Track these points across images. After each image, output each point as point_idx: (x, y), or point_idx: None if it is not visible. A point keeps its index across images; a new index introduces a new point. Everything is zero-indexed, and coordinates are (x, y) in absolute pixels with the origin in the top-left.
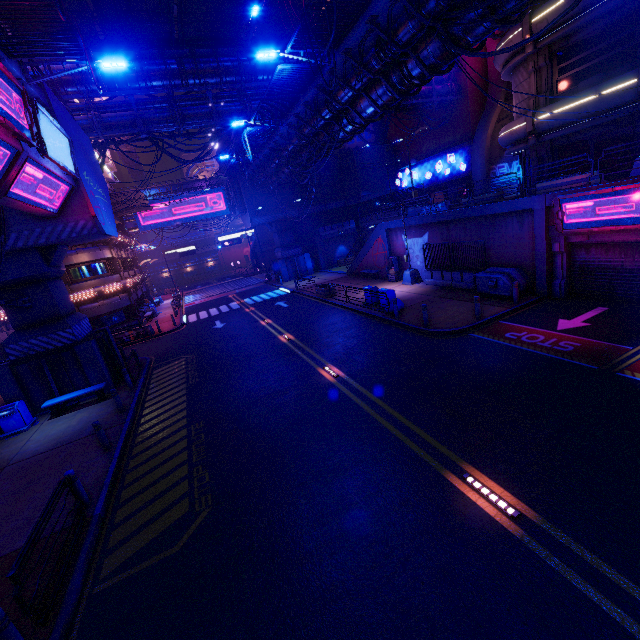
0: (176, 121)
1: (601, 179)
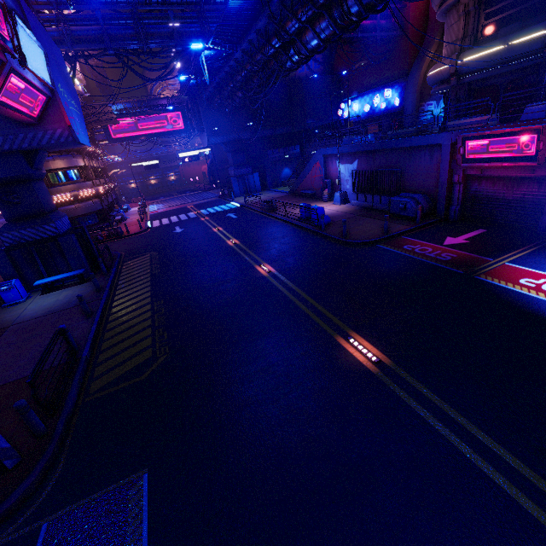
0: (140, 39)
1: (504, 121)
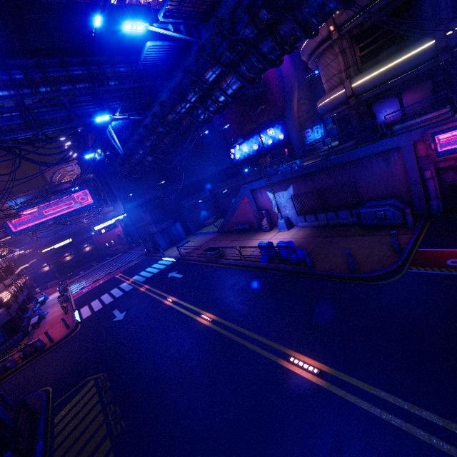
0: (31, 127)
1: None
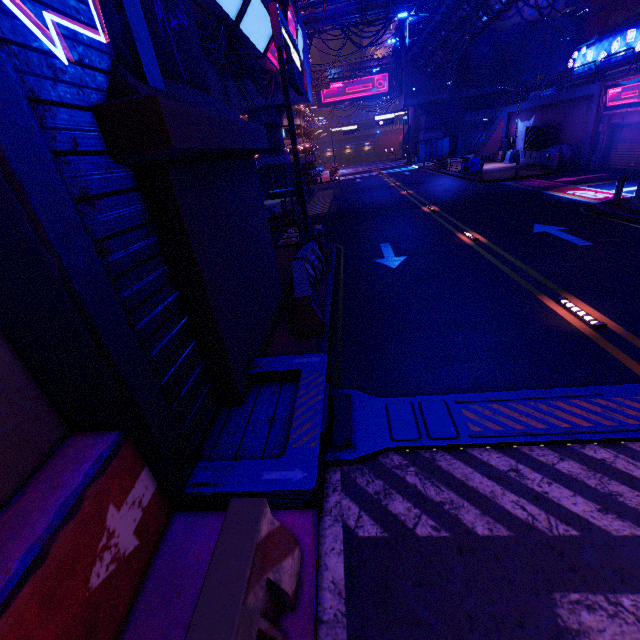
0: (361, 12)
1: None
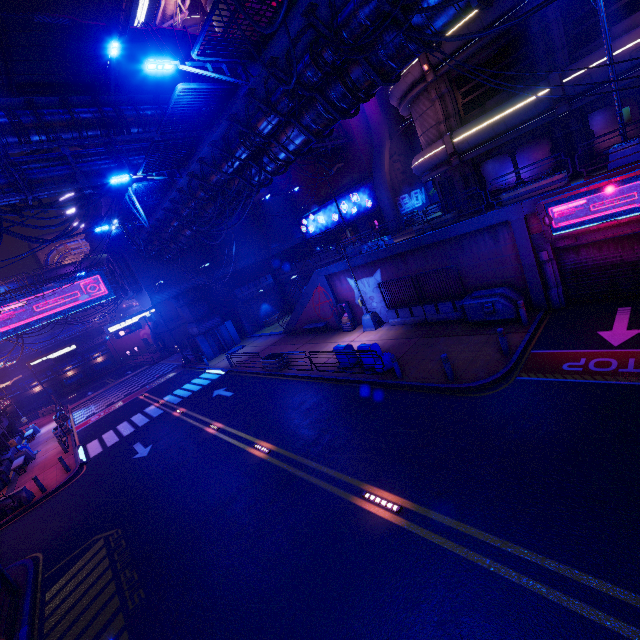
0: (19, 189)
1: None
